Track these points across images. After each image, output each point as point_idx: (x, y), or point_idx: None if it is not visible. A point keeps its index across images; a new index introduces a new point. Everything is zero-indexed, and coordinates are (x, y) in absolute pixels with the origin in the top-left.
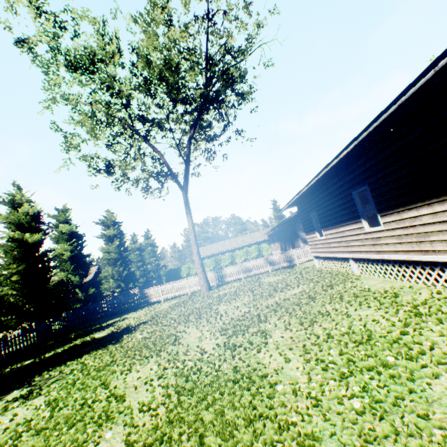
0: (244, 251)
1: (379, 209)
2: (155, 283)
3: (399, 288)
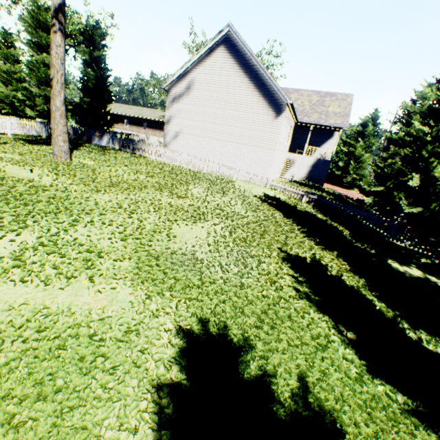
0: None
1: (129, 124)
2: None
3: None
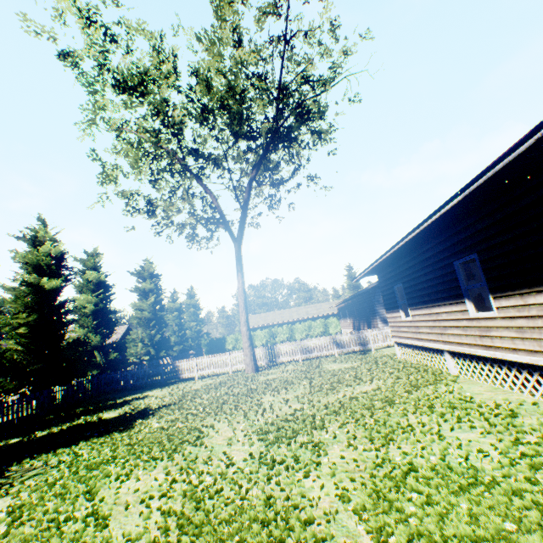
0: (307, 325)
1: (492, 288)
2: (193, 354)
3: (518, 403)
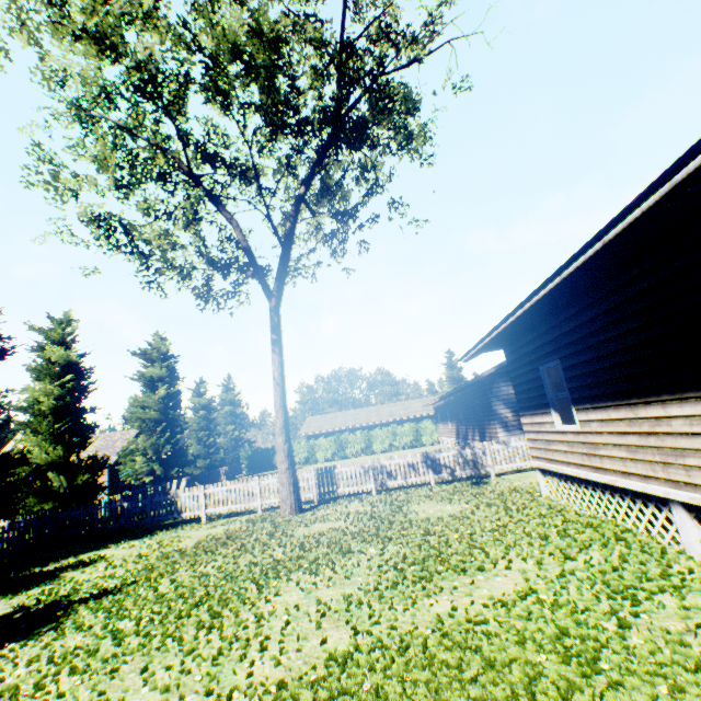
0: (390, 431)
1: None
2: (224, 472)
3: None
